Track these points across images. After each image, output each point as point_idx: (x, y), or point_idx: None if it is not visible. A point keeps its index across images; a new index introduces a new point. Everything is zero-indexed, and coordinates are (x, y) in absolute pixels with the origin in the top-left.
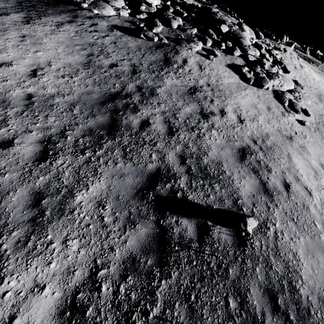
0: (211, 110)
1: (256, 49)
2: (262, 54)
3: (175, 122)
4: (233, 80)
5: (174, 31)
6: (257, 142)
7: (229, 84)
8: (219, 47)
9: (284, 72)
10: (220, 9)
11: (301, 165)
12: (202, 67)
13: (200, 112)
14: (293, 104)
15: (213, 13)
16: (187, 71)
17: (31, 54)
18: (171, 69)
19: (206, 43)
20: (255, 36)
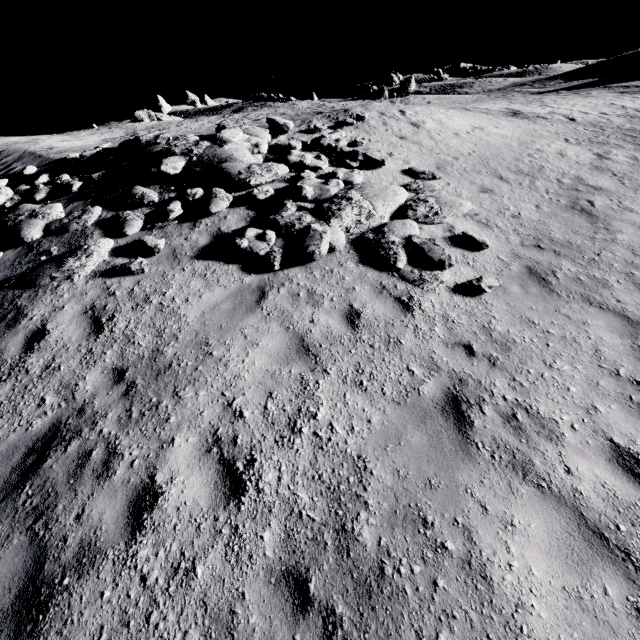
0: (85, 534)
1: (271, 165)
2: (297, 164)
3: None
4: (218, 293)
5: (34, 247)
6: (313, 579)
7: (202, 319)
8: (166, 219)
9: (373, 166)
10: (252, 102)
11: (548, 579)
12: (103, 316)
13: (14, 601)
14: (420, 250)
15: (147, 144)
16: (36, 373)
17: None
18: None
19: (123, 230)
20: (274, 130)
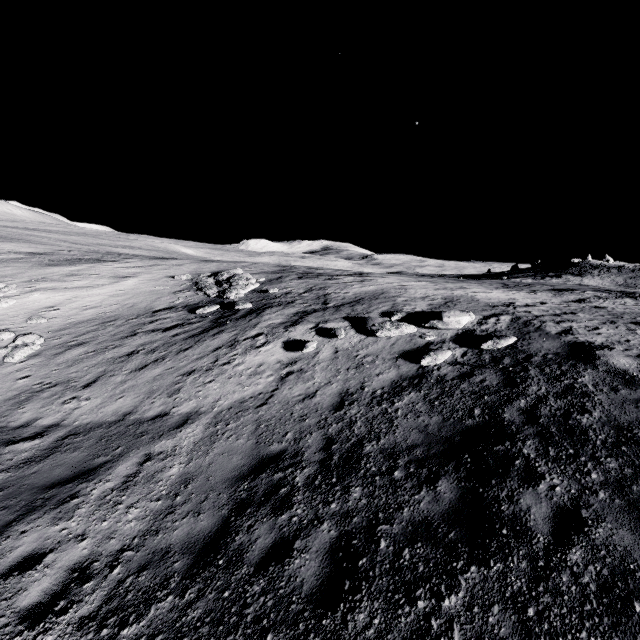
0: None
1: None
2: None
3: None
4: None
5: (638, 273)
6: None
7: None
8: None
9: None
10: None
11: None
12: None
13: None
14: None
15: None
16: None
17: (596, 281)
18: None
19: None
20: None
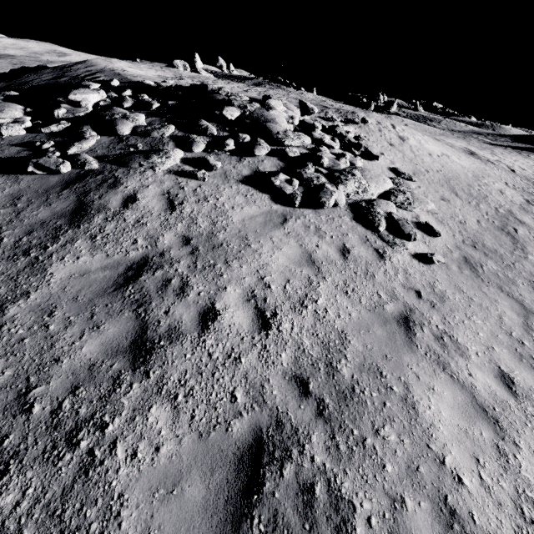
0: (171, 322)
1: (301, 135)
2: (318, 140)
3: (13, 428)
4: (254, 209)
5: (124, 140)
6: (312, 383)
7: (243, 222)
8: (223, 149)
9: (369, 158)
10: (270, 81)
11: (450, 419)
12: (176, 200)
13: (130, 344)
14: (396, 223)
15: (212, 92)
16: (131, 223)
17: None
18: (84, 231)
19: (191, 147)
20: (303, 110)
